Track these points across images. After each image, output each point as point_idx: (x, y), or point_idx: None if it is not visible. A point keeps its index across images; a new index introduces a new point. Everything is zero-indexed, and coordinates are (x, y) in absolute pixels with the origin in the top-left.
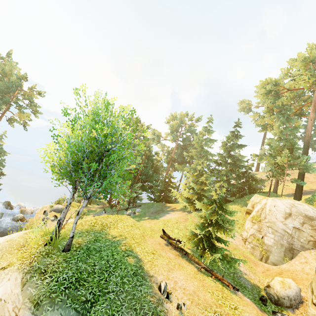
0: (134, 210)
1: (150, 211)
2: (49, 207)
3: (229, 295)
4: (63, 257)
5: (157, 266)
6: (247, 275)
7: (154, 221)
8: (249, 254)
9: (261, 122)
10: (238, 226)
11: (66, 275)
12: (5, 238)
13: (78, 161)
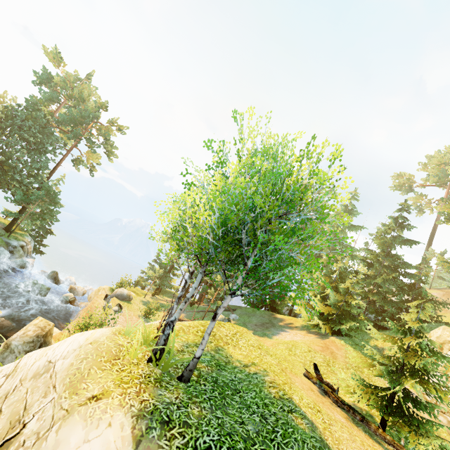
0: (227, 315)
1: (252, 322)
2: (109, 290)
3: None
4: (185, 393)
5: (341, 442)
6: None
7: (266, 340)
8: (446, 434)
9: (446, 208)
10: None
11: (209, 437)
12: (86, 337)
13: (230, 227)
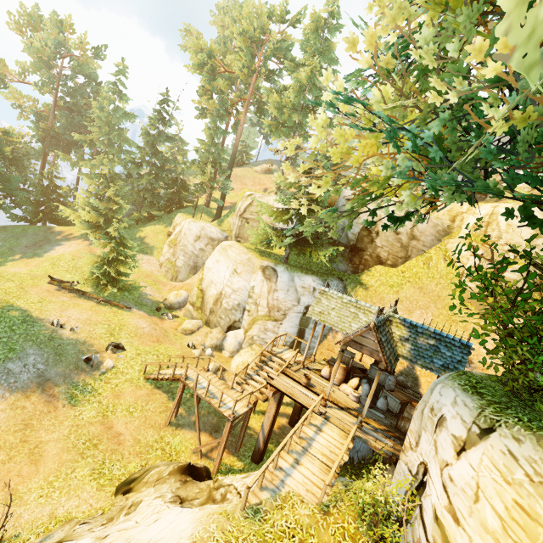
0: None
1: (22, 244)
2: None
3: (121, 313)
4: None
5: (48, 311)
6: (152, 295)
7: (34, 261)
8: (163, 277)
9: (200, 103)
10: (158, 251)
11: None
12: None
13: None
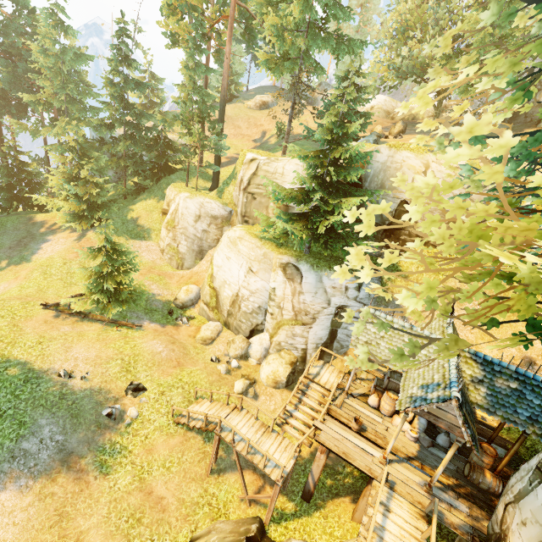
0: None
1: (5, 245)
2: None
3: (132, 336)
4: None
5: (51, 355)
6: (161, 295)
7: (23, 269)
8: (167, 266)
9: (168, 26)
10: (156, 233)
11: None
12: None
13: None
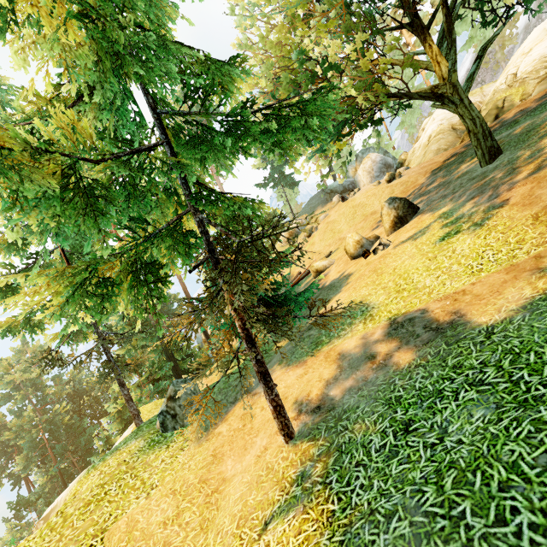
0: None
1: None
2: None
3: None
4: None
5: None
6: None
7: None
8: None
9: None
10: None
11: None
12: None
13: None
